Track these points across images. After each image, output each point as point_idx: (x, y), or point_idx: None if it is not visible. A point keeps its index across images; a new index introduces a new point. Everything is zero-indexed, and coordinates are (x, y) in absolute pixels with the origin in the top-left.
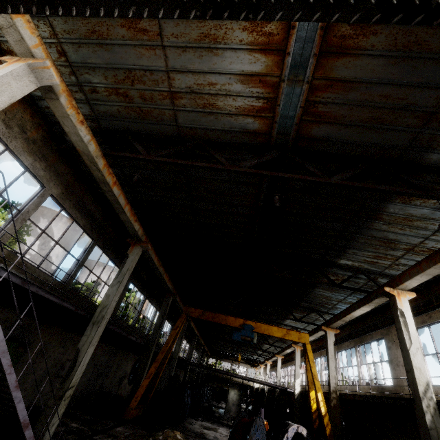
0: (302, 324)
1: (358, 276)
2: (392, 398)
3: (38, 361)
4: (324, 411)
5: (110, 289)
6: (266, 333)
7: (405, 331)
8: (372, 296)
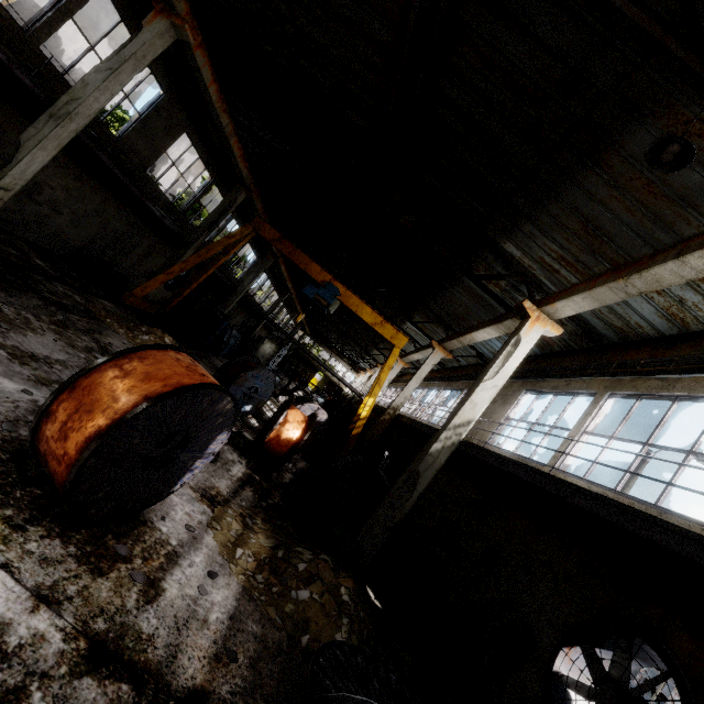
0: (425, 339)
1: (521, 287)
2: (433, 429)
3: None
4: (364, 415)
5: (92, 73)
6: (353, 309)
7: (499, 363)
8: (508, 315)
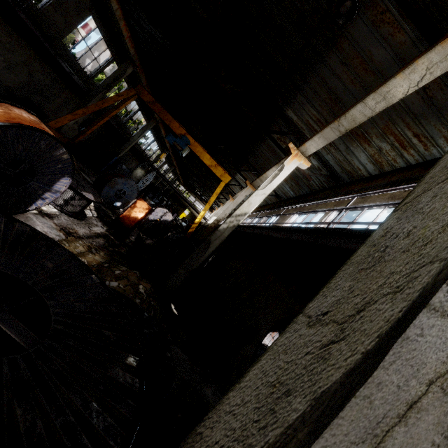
0: None
1: (297, 143)
2: None
3: None
4: (197, 221)
5: None
6: (198, 154)
7: (269, 180)
8: (284, 157)
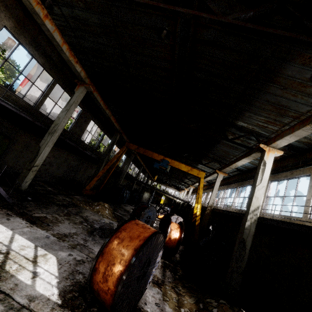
0: (209, 169)
1: (250, 137)
2: (237, 213)
3: (25, 152)
4: (198, 214)
5: (60, 113)
6: (177, 167)
7: (260, 175)
8: (252, 151)
